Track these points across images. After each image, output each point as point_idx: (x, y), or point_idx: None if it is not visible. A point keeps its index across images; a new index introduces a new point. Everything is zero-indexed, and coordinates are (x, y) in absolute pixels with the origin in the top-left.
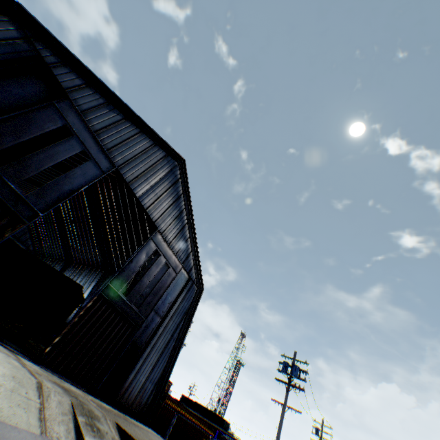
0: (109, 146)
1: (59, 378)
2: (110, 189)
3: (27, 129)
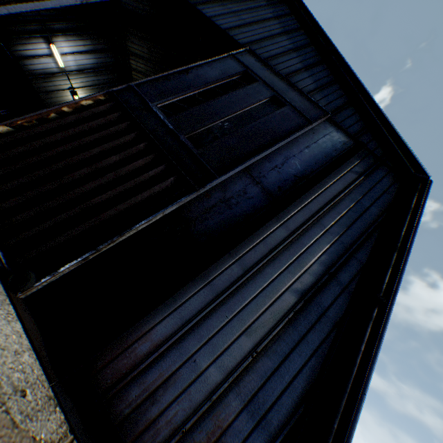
0: None
1: None
2: None
3: None
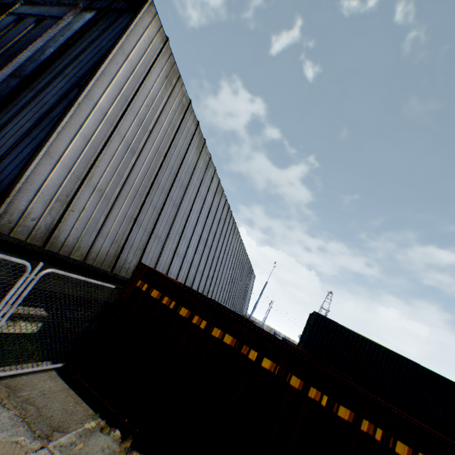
0: None
1: None
2: None
3: None
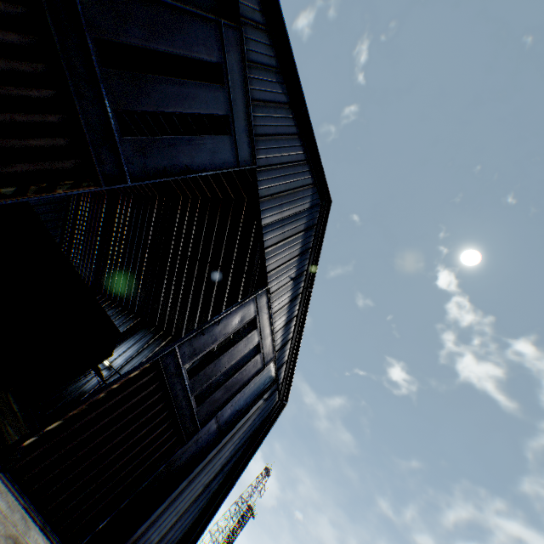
0: (258, 131)
1: (23, 512)
2: (195, 212)
3: (169, 35)
